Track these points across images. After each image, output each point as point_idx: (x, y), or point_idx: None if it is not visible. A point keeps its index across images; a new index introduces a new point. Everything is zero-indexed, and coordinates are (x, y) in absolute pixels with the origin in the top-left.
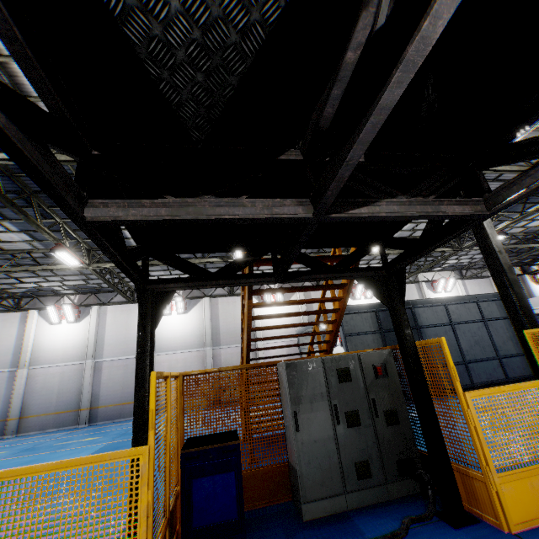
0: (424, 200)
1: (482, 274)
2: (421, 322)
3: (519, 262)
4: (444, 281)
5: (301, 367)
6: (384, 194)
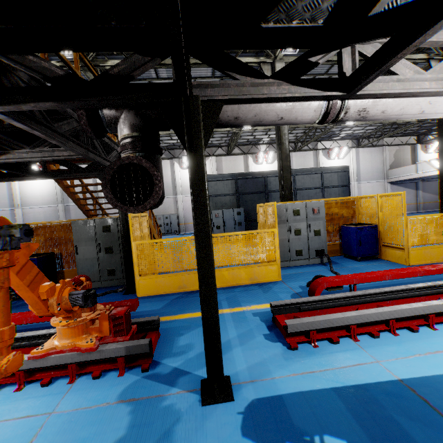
0: (41, 150)
1: (378, 143)
2: (270, 188)
3: (415, 132)
4: (337, 150)
5: (81, 224)
6: (19, 146)
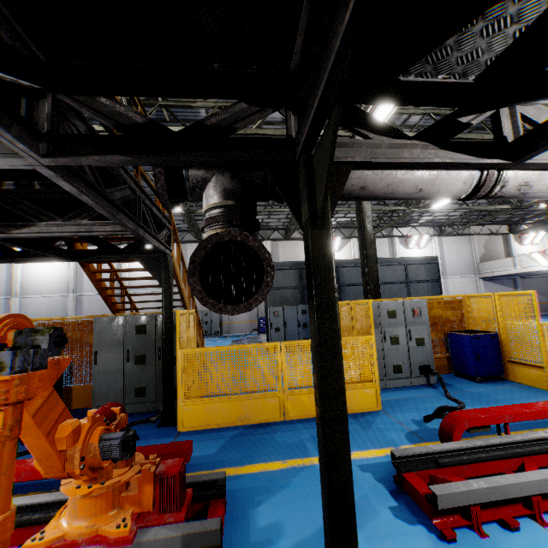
0: (77, 223)
1: (463, 231)
2: (343, 281)
3: (506, 220)
4: (417, 238)
5: (107, 322)
6: (48, 217)
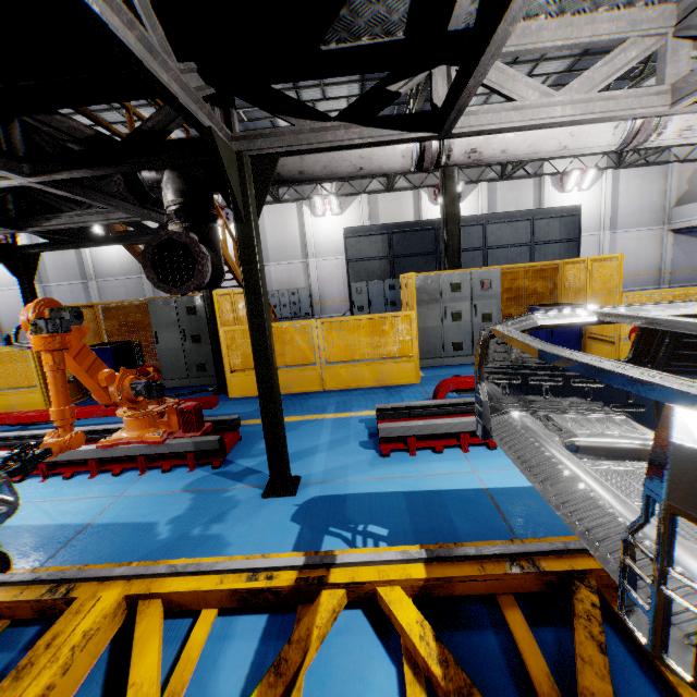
0: (94, 212)
1: (657, 158)
2: None
3: None
4: (578, 174)
5: (160, 304)
6: (69, 208)
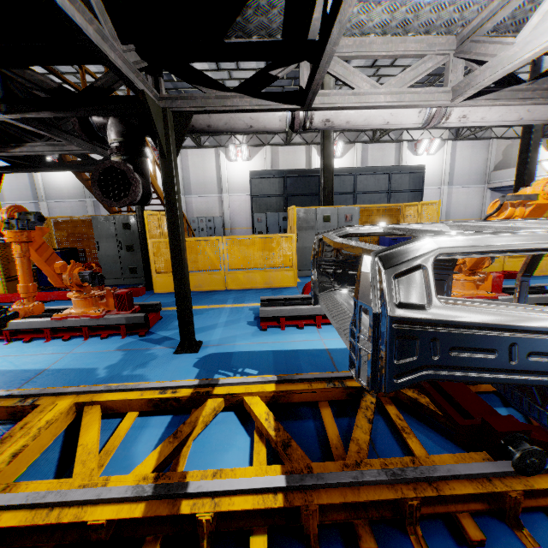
0: (52, 144)
1: (484, 134)
2: None
3: None
4: (427, 142)
5: (101, 220)
6: (31, 140)
